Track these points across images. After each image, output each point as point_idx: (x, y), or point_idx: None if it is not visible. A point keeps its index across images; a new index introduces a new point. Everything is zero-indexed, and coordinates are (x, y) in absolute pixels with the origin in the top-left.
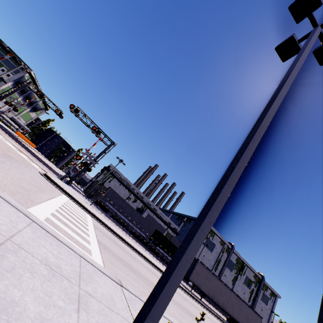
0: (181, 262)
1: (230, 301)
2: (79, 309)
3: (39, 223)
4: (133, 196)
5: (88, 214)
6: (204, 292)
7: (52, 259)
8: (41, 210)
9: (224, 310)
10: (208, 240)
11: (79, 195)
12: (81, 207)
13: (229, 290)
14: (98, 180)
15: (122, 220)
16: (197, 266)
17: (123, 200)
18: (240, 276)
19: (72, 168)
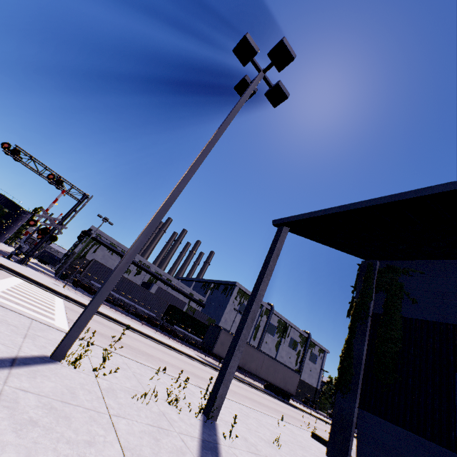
0: (102, 291)
1: (264, 365)
2: (26, 338)
3: None
4: (135, 266)
5: (58, 297)
6: None
7: None
8: None
9: (258, 376)
10: (242, 306)
11: (43, 276)
12: (45, 289)
13: (262, 353)
14: (75, 252)
15: (120, 301)
16: (221, 335)
17: None
18: (284, 339)
19: (24, 240)
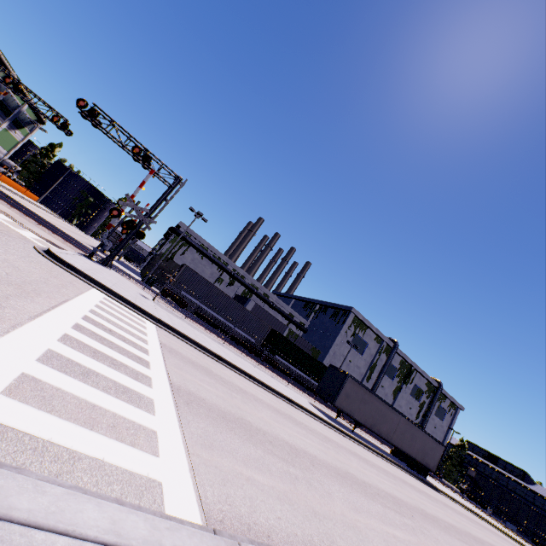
0: None
1: (399, 429)
2: None
3: None
4: (228, 275)
5: (149, 321)
6: (358, 421)
7: None
8: (1, 357)
9: (389, 442)
10: (356, 338)
11: (129, 283)
12: (132, 309)
13: (398, 414)
14: (162, 252)
15: (214, 319)
16: (347, 384)
17: (212, 285)
18: (405, 385)
19: (106, 235)
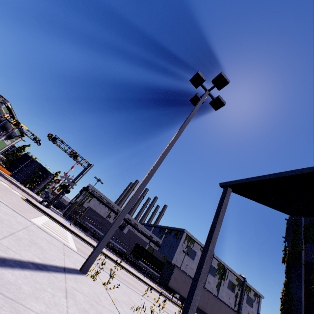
0: (113, 226)
1: (209, 302)
2: (65, 255)
3: (37, 225)
4: (114, 213)
5: (68, 231)
6: (183, 296)
7: (48, 239)
8: None
9: (204, 312)
10: (189, 249)
11: (58, 216)
12: (61, 225)
13: (207, 291)
14: (77, 201)
15: None
16: (175, 271)
17: (103, 217)
18: (223, 281)
19: (51, 192)
